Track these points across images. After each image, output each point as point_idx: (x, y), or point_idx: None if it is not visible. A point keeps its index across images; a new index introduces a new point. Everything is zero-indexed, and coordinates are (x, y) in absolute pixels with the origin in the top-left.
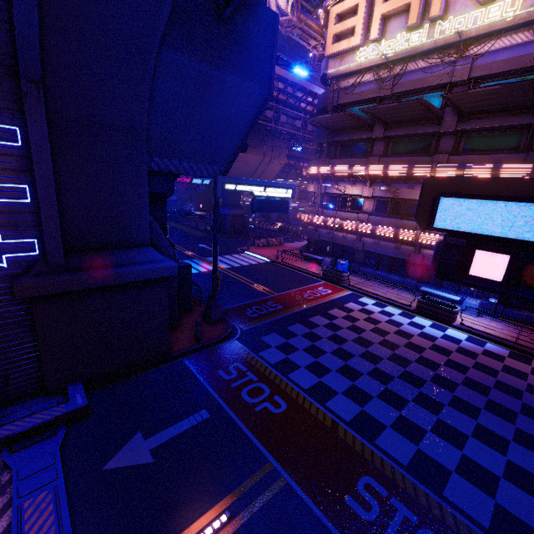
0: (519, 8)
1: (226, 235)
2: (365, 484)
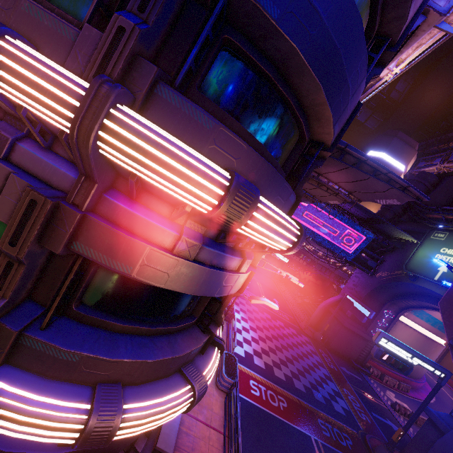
0: None
1: None
2: (331, 366)
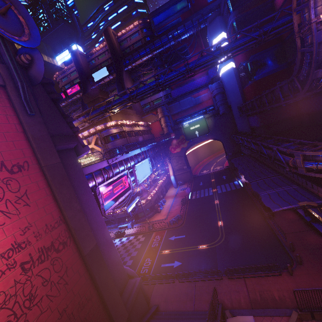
0: (94, 157)
1: None
2: None
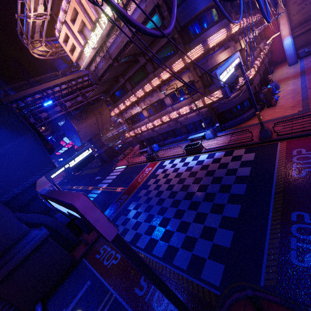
0: None
1: (108, 162)
2: (143, 278)
